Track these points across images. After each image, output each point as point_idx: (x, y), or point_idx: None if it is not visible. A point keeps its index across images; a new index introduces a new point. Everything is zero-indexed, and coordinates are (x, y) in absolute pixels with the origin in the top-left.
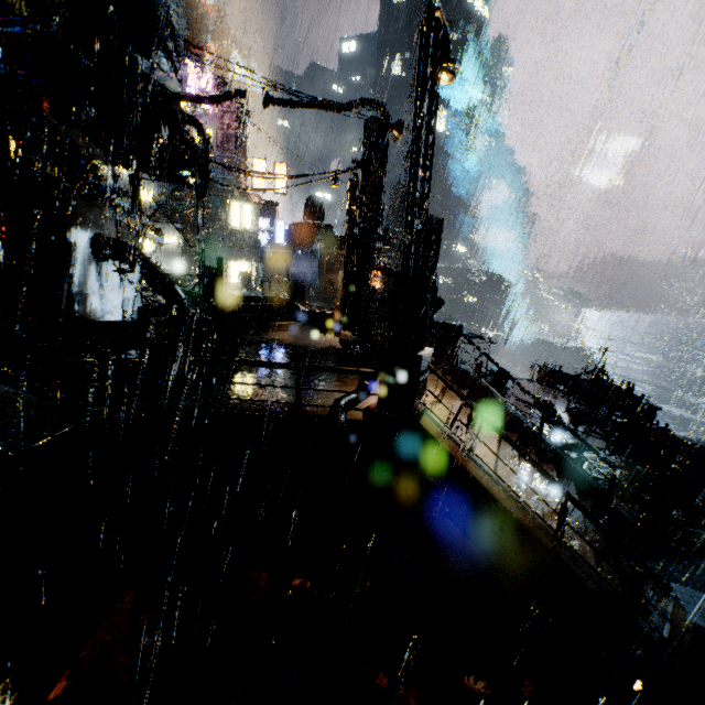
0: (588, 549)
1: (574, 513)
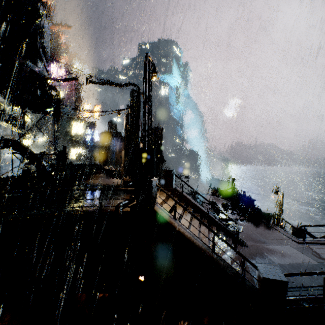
0: (228, 257)
1: (223, 244)
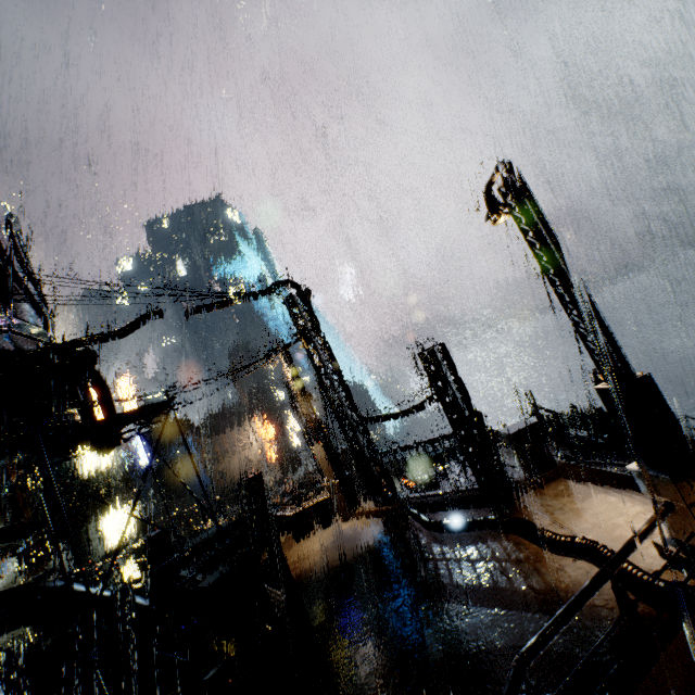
0: None
1: None
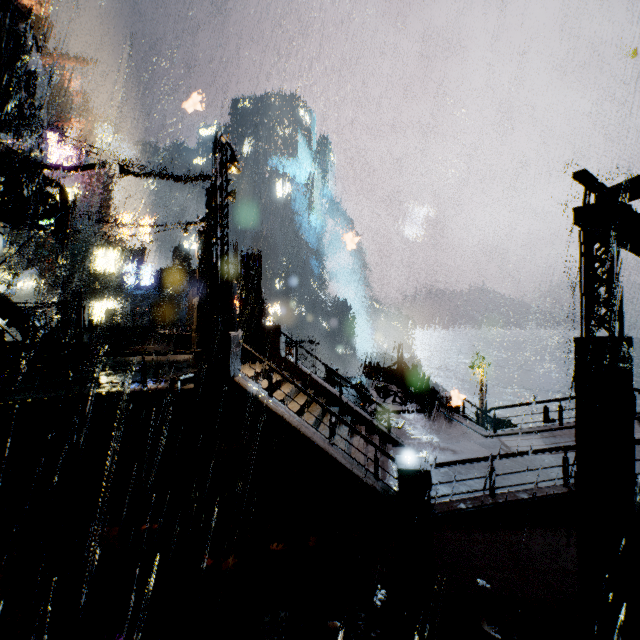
0: (362, 456)
1: (359, 441)
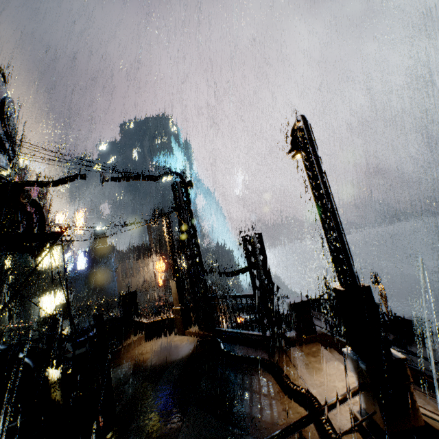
0: None
1: None
